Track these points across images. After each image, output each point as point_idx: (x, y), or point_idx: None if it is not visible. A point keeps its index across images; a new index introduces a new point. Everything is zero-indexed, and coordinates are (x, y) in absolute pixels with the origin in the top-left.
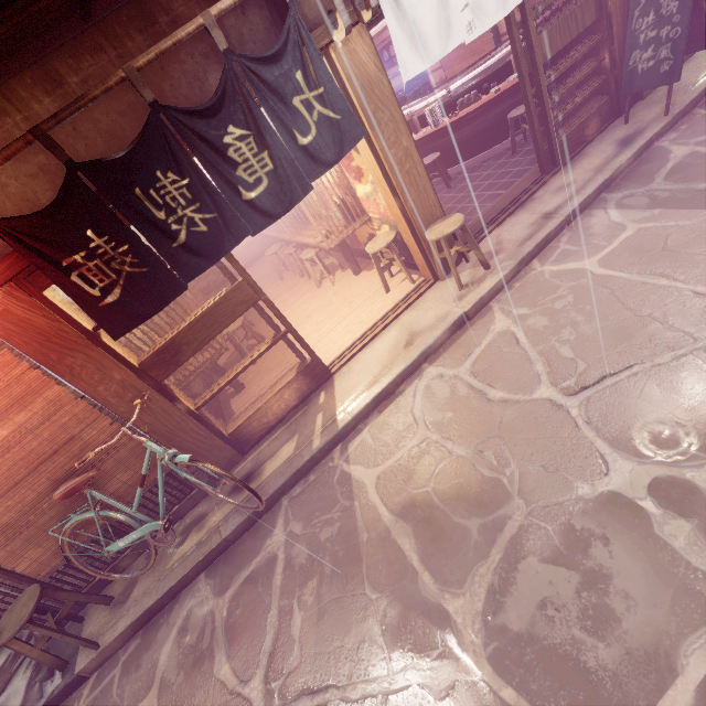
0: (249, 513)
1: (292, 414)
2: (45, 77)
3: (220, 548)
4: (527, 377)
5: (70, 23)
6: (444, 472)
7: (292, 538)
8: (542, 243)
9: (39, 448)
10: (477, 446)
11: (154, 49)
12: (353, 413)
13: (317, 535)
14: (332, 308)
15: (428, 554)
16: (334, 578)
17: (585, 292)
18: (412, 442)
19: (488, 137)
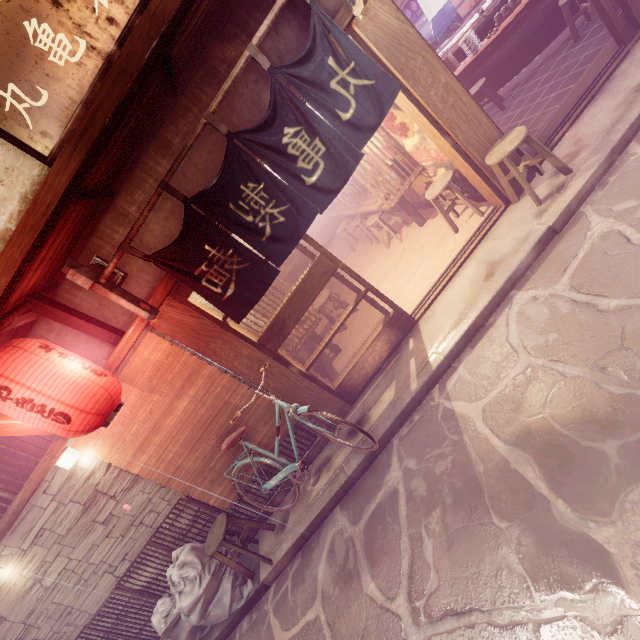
0: (366, 453)
1: (386, 363)
2: (161, 146)
3: (347, 485)
4: None
5: (167, 102)
6: (559, 396)
7: (409, 473)
8: (637, 121)
9: (206, 413)
10: (596, 363)
11: (221, 92)
12: (444, 352)
13: (431, 469)
14: (404, 262)
15: (558, 481)
16: (457, 508)
17: None
18: (514, 371)
19: (538, 38)
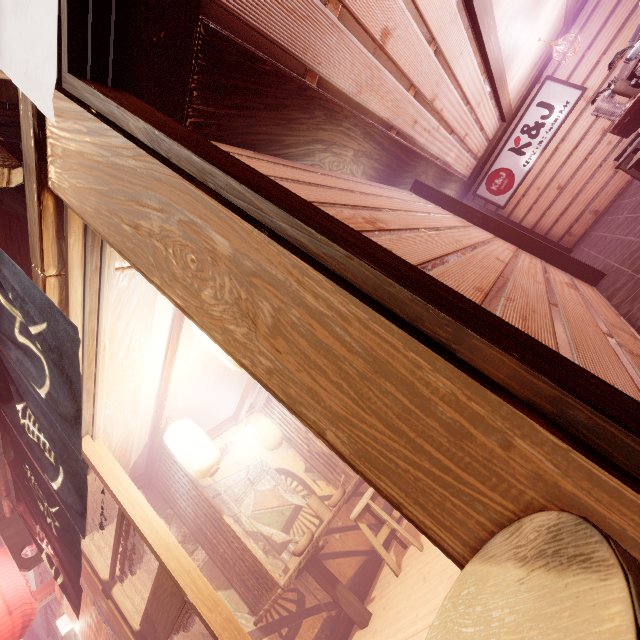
0: None
1: None
2: None
3: None
4: None
5: None
6: None
7: None
8: None
9: None
10: None
11: None
12: None
13: None
14: None
15: None
16: None
17: None
18: None
19: None
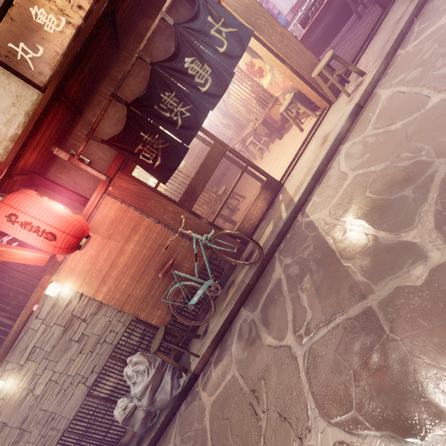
0: (257, 265)
1: (266, 214)
2: (111, 80)
3: (247, 290)
4: (418, 102)
5: (114, 58)
6: (374, 182)
7: (287, 266)
8: (398, 37)
9: (147, 253)
10: (393, 156)
11: (145, 38)
12: (301, 190)
13: (301, 257)
14: (272, 161)
15: (379, 223)
16: (319, 268)
17: (445, 35)
18: (345, 183)
19: (337, 22)
